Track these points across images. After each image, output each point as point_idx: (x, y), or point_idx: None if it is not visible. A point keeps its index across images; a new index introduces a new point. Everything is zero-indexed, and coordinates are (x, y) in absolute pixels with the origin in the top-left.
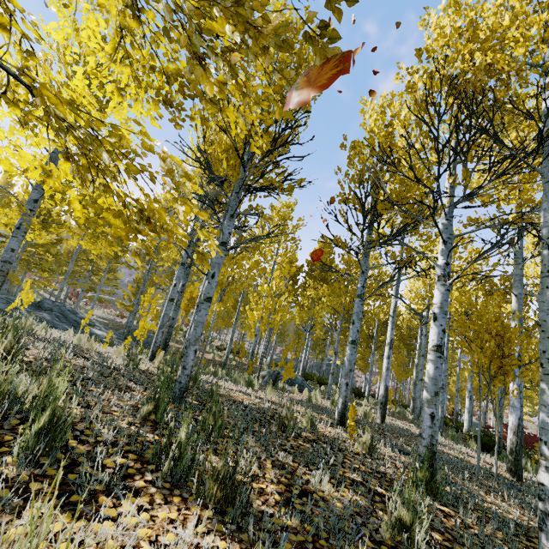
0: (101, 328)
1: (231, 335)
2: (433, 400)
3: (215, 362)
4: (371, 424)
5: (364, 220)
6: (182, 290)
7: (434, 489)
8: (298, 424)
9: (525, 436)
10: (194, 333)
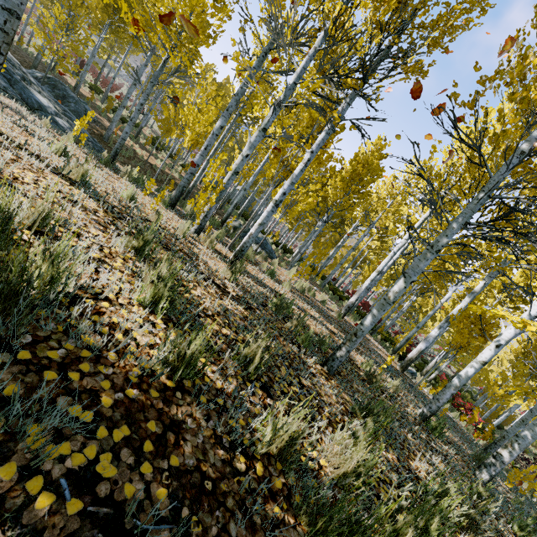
0: (39, 88)
1: (204, 165)
2: (460, 387)
3: (167, 175)
4: (346, 326)
5: (493, 220)
6: (218, 133)
7: (438, 433)
8: (357, 362)
9: (366, 305)
10: (370, 328)
